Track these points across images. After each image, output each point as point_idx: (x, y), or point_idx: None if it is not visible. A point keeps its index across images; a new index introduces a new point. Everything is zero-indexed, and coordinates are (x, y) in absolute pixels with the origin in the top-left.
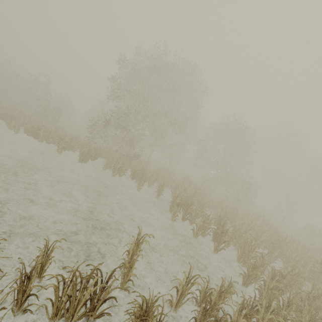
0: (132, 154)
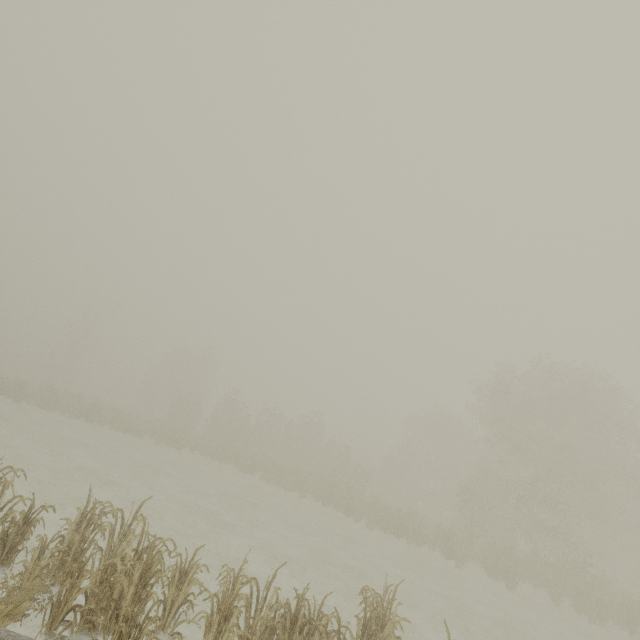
0: (579, 561)
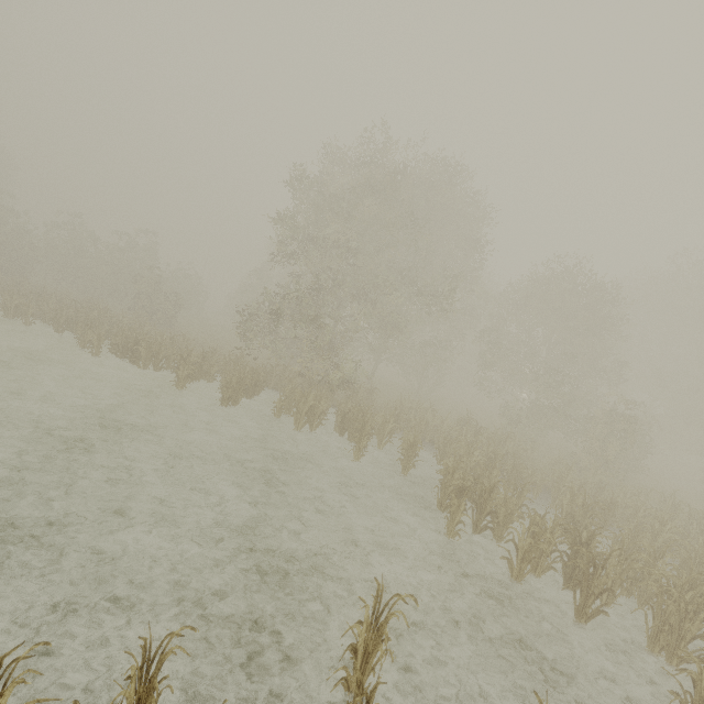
0: (335, 376)
